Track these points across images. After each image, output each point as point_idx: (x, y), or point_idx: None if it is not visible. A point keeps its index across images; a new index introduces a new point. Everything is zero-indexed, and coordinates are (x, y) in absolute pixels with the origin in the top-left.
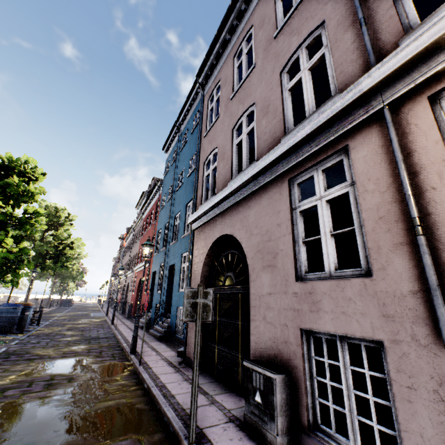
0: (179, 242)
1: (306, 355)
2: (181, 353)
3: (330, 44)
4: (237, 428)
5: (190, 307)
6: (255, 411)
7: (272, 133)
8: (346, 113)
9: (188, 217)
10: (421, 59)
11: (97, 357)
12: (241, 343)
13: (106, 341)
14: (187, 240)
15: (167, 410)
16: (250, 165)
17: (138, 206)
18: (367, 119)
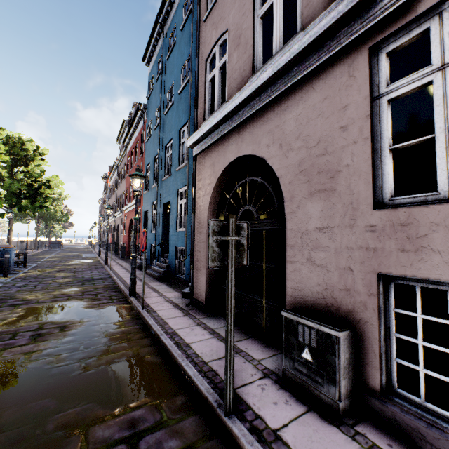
0: (173, 176)
1: (382, 307)
2: (186, 294)
3: None
4: (277, 386)
5: (218, 248)
6: (301, 369)
7: None
8: None
9: (182, 146)
10: None
11: (93, 300)
12: (266, 287)
13: (101, 283)
14: (183, 173)
15: (185, 366)
16: (290, 41)
17: (119, 139)
18: None
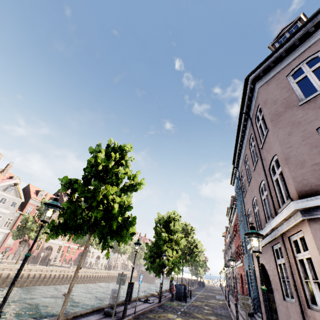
0: None
1: None
2: None
3: (267, 192)
4: None
5: (241, 304)
6: None
7: (263, 218)
8: (274, 230)
9: None
10: (280, 224)
11: None
12: None
13: (225, 318)
14: None
15: None
16: (260, 230)
17: (227, 215)
18: (280, 235)
